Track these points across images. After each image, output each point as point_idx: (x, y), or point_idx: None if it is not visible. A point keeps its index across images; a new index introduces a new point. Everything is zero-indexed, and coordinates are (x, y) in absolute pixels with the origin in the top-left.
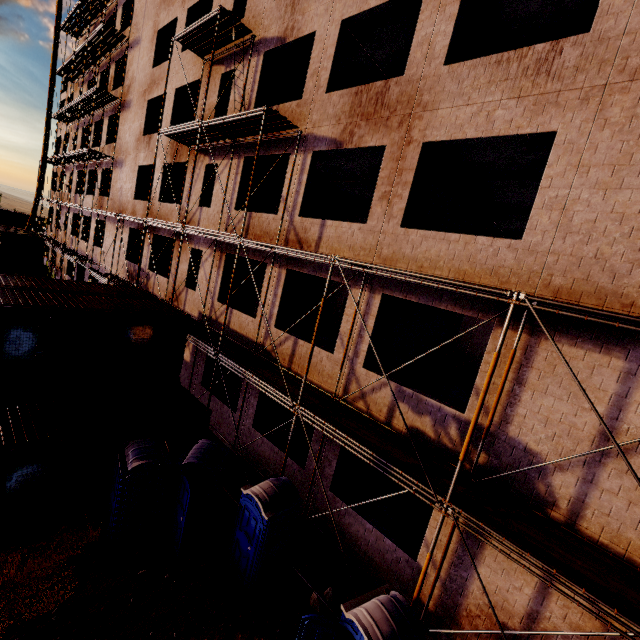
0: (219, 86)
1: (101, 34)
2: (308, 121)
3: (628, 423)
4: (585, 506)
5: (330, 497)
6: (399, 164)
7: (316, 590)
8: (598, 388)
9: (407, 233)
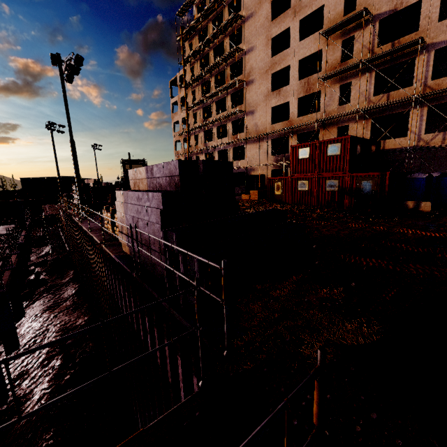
0: (341, 47)
1: (228, 54)
2: (427, 38)
3: None
4: None
5: None
6: None
7: None
8: None
9: None
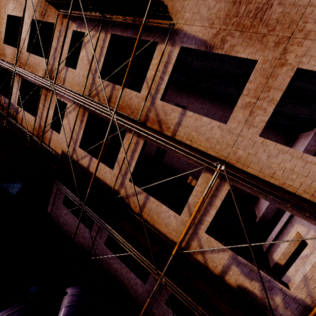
0: None
1: None
2: (179, 16)
3: None
4: None
5: (165, 308)
6: (268, 81)
7: None
8: None
9: (265, 143)
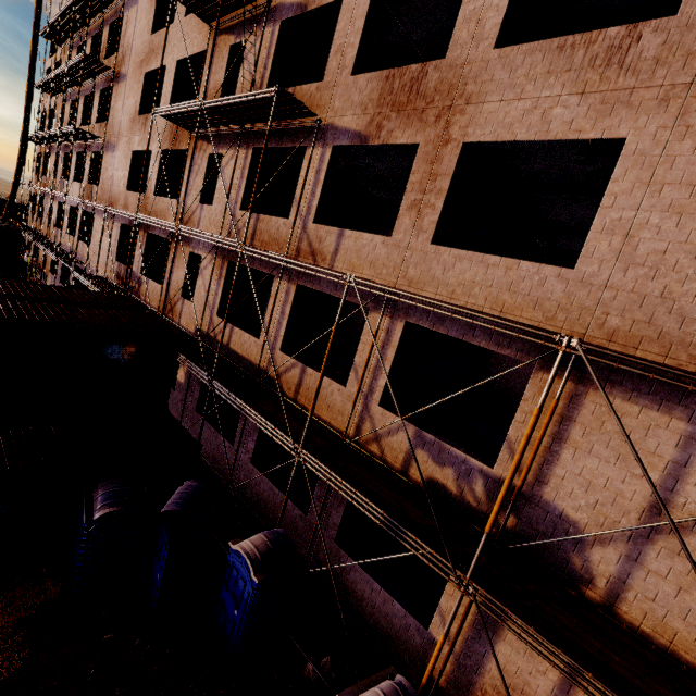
0: (227, 60)
1: None
2: (329, 108)
3: (685, 496)
4: (627, 587)
5: (334, 549)
6: (433, 167)
7: (312, 660)
8: (653, 452)
9: (438, 251)
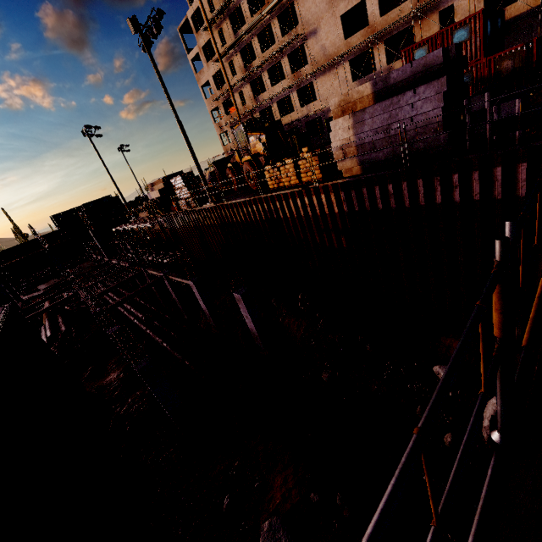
0: None
1: None
2: None
3: None
4: None
5: None
6: None
7: None
8: None
9: None
